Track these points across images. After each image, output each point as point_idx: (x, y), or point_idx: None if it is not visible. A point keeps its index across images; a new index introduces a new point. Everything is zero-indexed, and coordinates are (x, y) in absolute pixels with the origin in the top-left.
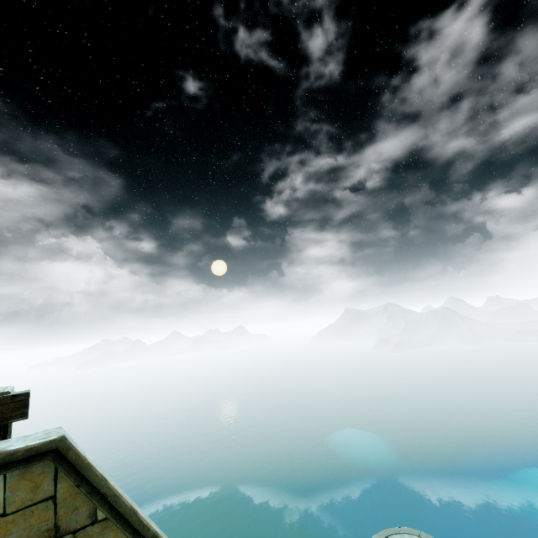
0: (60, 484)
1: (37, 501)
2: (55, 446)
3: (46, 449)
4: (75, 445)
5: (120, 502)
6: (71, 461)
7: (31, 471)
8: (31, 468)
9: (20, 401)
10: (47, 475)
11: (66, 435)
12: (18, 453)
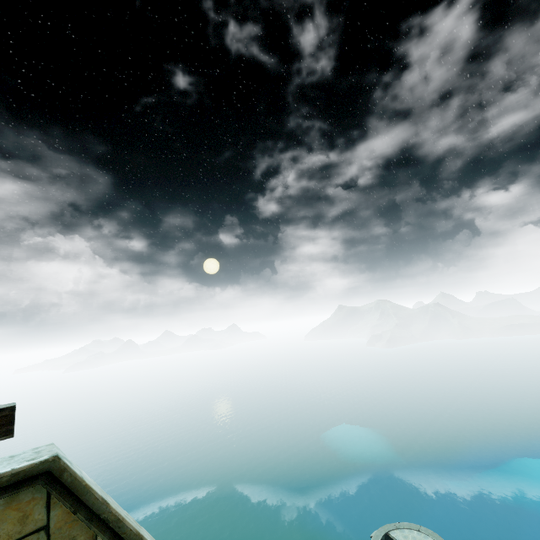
0: (54, 511)
1: (26, 533)
2: (46, 468)
3: (36, 472)
4: (70, 466)
5: (124, 527)
6: (65, 485)
7: (18, 498)
8: (18, 495)
9: (4, 417)
10: (38, 502)
11: (60, 454)
12: (3, 479)
